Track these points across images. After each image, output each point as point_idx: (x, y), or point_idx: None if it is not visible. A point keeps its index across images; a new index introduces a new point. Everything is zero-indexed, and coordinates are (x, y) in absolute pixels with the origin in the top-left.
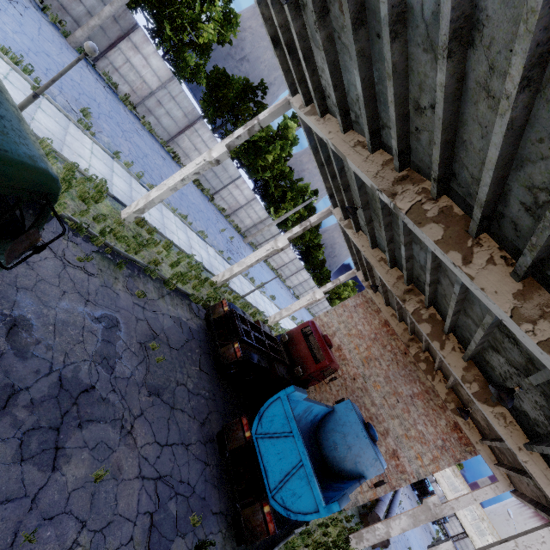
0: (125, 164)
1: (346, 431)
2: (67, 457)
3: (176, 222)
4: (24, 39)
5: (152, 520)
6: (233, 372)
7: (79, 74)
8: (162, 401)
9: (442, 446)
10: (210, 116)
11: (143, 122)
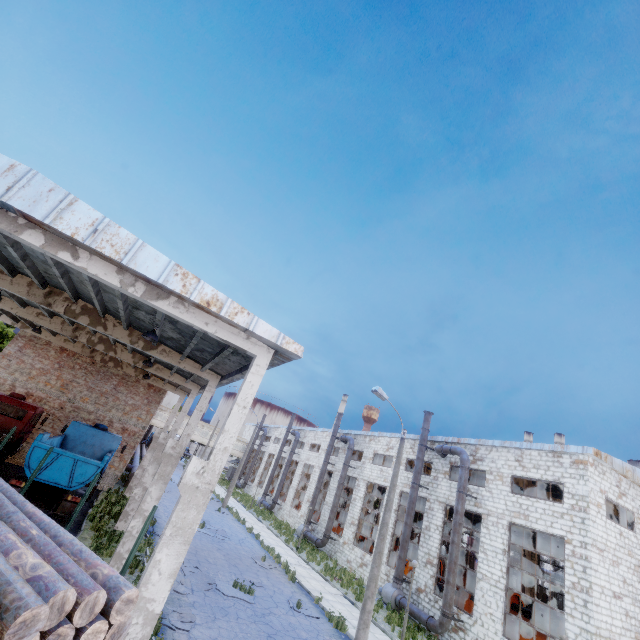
0: None
1: (85, 439)
2: None
3: None
4: None
5: None
6: None
7: None
8: None
9: (148, 402)
10: None
11: None
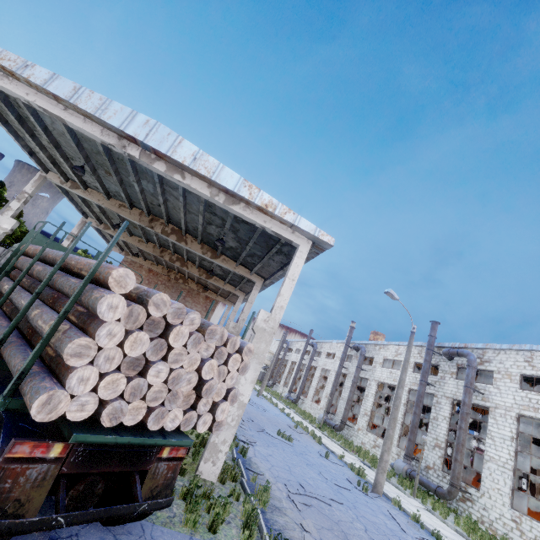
0: None
1: None
2: None
3: None
4: None
5: None
6: None
7: None
8: None
9: (206, 309)
10: None
11: None
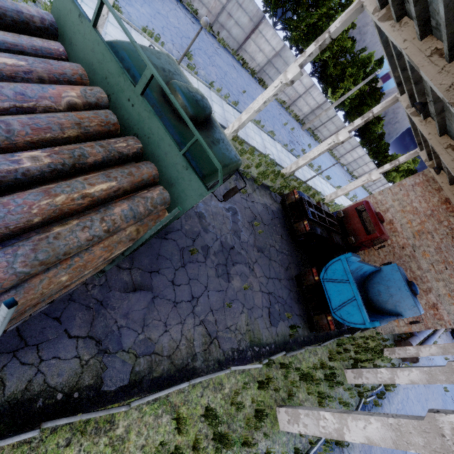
0: (217, 90)
1: (390, 285)
2: (232, 278)
3: (253, 128)
4: (146, 9)
5: (269, 310)
6: (302, 239)
7: (176, 17)
8: (264, 255)
9: None
10: (271, 10)
11: (219, 39)
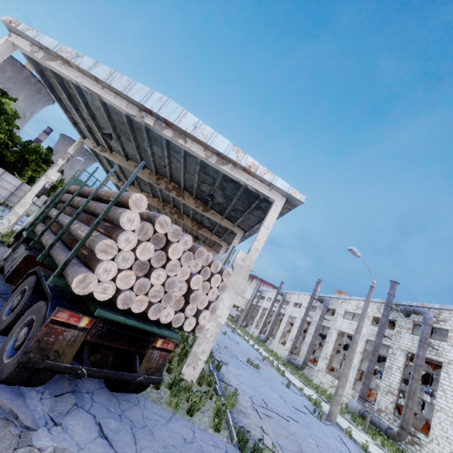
0: None
1: None
2: None
3: None
4: None
5: None
6: None
7: None
8: None
9: None
10: None
11: None
